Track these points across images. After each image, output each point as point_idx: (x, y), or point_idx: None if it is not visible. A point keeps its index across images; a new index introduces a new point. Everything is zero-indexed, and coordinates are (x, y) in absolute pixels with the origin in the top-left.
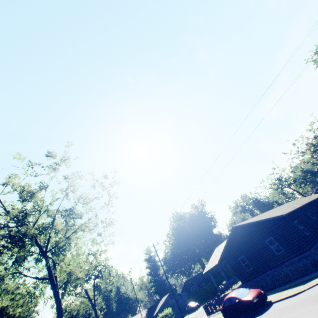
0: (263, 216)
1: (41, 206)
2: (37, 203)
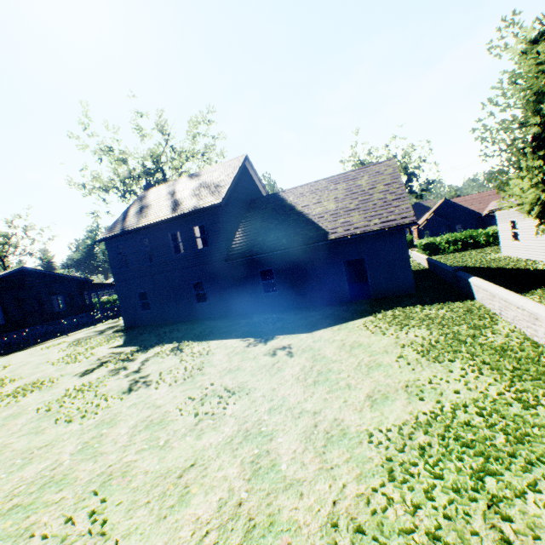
0: None
1: (6, 240)
2: (4, 239)
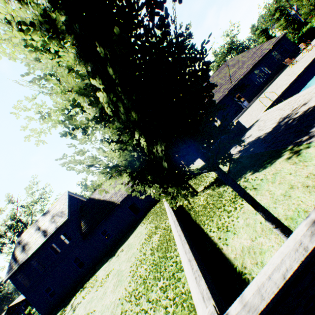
0: (23, 297)
1: None
2: None
